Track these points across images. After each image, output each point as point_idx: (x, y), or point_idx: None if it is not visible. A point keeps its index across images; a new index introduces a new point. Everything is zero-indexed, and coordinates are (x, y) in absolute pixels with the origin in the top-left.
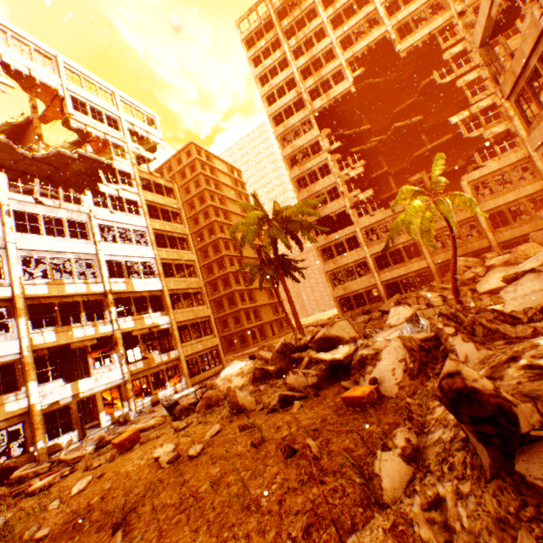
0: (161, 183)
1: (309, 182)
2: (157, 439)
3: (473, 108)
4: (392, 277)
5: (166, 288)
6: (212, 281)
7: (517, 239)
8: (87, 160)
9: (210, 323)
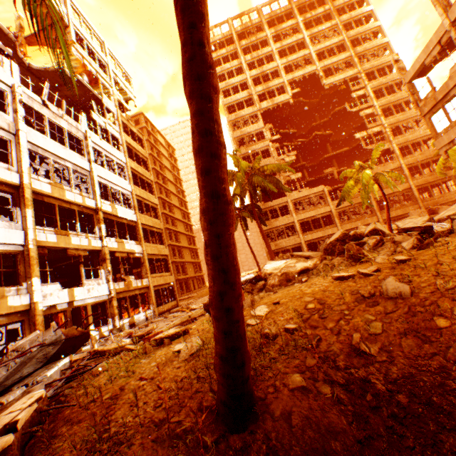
0: (135, 132)
1: (253, 160)
2: (277, 292)
3: (369, 131)
4: (313, 238)
5: (140, 221)
6: None
7: (394, 218)
8: (80, 88)
9: (168, 262)
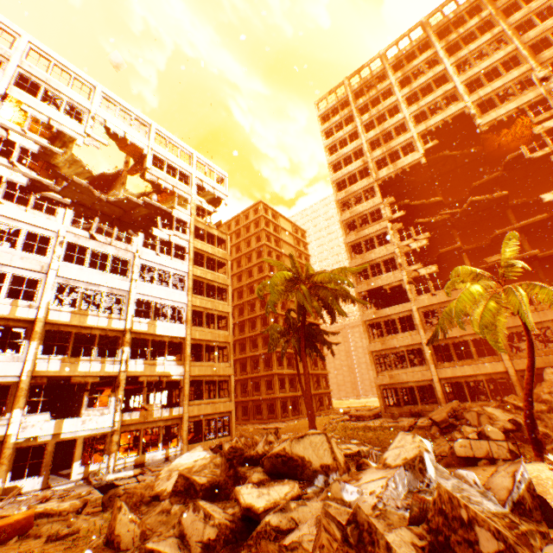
0: (215, 234)
1: (364, 249)
2: (33, 539)
3: None
4: (454, 375)
5: (190, 336)
6: (253, 336)
7: None
8: (151, 207)
9: (229, 384)
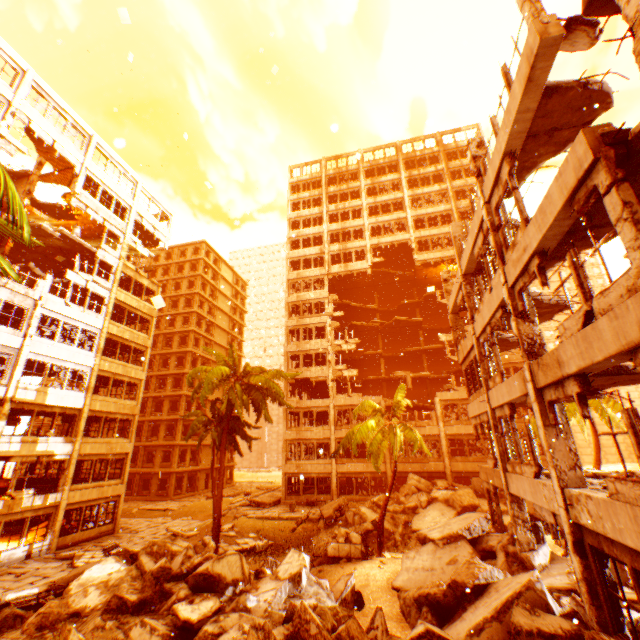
0: (145, 284)
1: (302, 337)
2: None
3: None
4: (349, 471)
5: (89, 407)
6: (159, 397)
7: (469, 474)
8: (70, 240)
9: (125, 463)
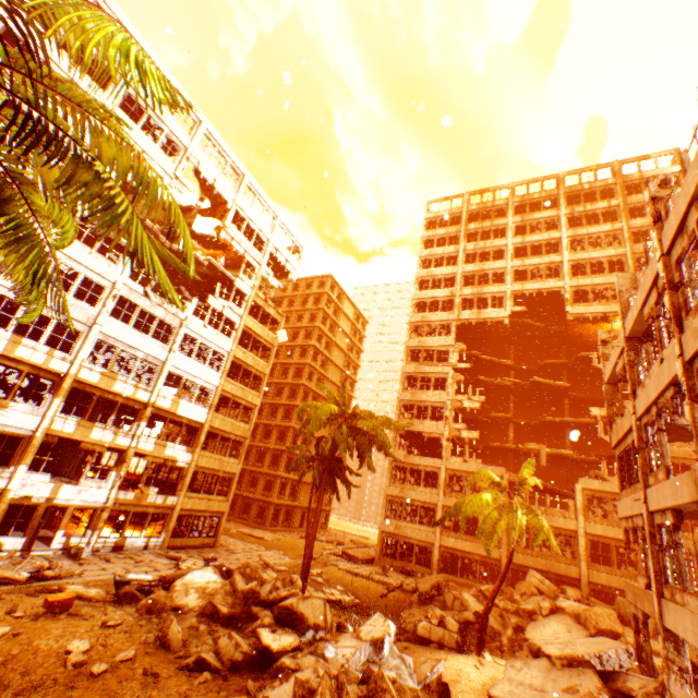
0: (271, 313)
1: (418, 386)
2: (84, 620)
3: None
4: (454, 547)
5: (209, 423)
6: (269, 425)
7: (614, 591)
8: (215, 268)
9: (232, 482)
